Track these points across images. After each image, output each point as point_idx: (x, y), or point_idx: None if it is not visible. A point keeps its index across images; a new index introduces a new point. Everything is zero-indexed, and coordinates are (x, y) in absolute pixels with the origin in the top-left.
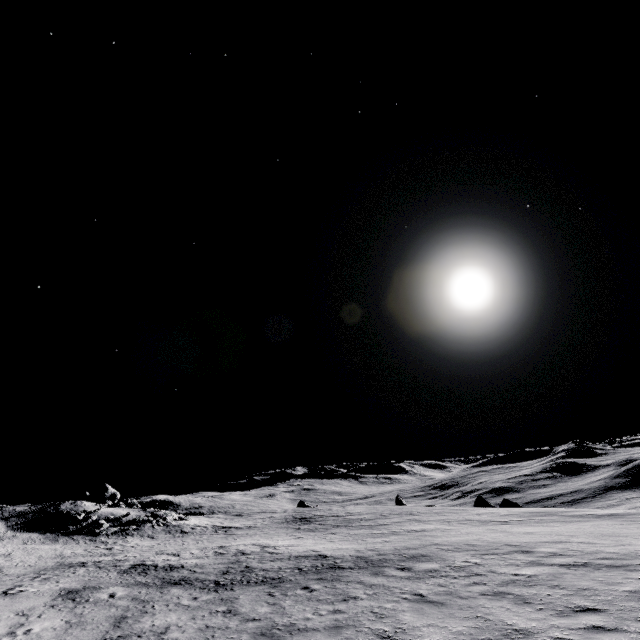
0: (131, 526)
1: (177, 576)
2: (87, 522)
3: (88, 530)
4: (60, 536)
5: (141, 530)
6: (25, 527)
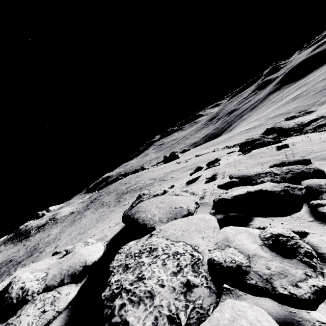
0: (41, 228)
1: (1, 270)
2: (28, 233)
3: (27, 236)
4: (18, 242)
5: (44, 228)
6: (10, 243)
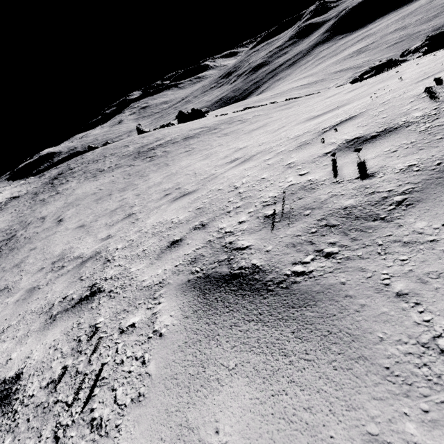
0: None
1: None
2: None
3: None
4: None
5: None
6: None
